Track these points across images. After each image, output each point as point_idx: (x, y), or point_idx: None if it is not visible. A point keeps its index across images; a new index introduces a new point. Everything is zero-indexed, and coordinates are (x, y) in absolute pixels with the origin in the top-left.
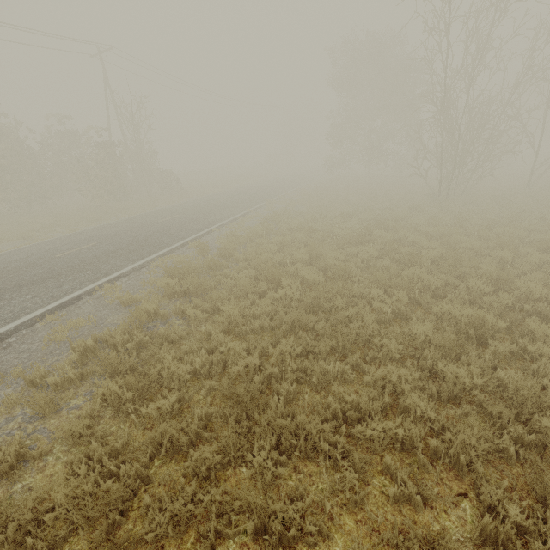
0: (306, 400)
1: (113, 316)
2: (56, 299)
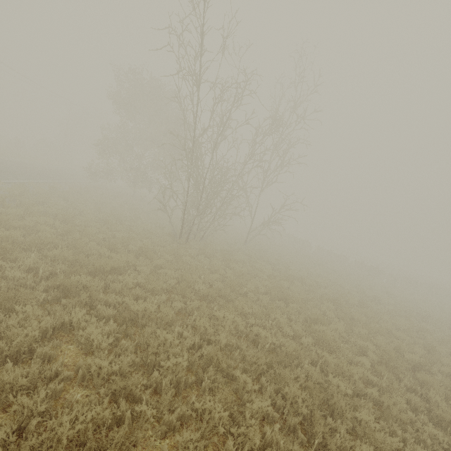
0: None
1: None
2: None
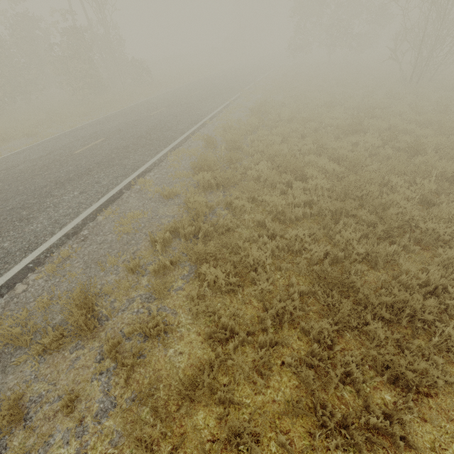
0: (382, 278)
1: (163, 209)
2: (102, 194)
